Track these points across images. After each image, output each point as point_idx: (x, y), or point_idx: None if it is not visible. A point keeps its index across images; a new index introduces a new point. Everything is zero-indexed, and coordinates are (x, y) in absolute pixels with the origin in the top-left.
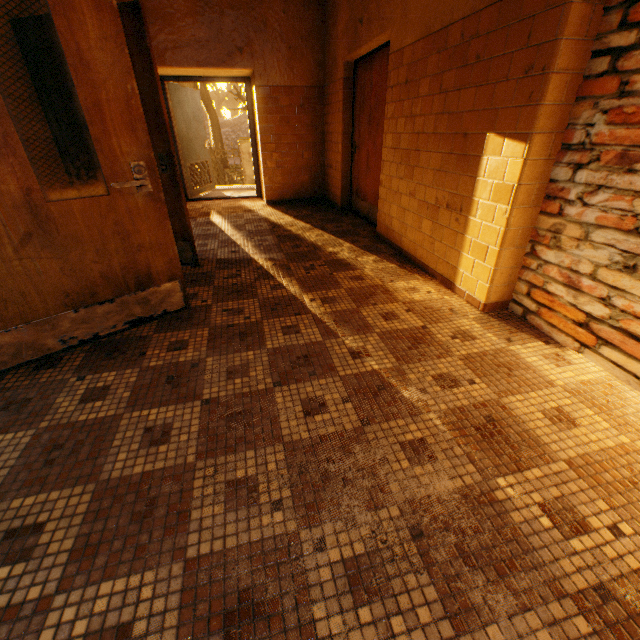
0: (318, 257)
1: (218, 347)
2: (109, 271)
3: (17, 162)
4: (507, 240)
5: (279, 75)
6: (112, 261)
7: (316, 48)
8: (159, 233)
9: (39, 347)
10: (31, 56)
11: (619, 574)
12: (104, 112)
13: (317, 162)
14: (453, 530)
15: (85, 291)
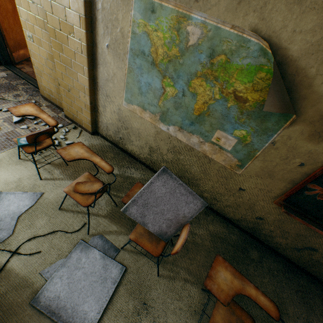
0: None
1: None
2: None
3: None
4: None
5: None
6: None
7: None
8: None
9: (27, 56)
10: None
11: None
12: None
13: None
14: None
15: None
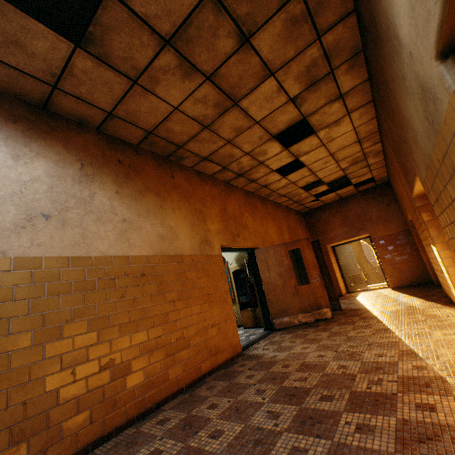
0: (398, 305)
1: (339, 325)
2: (309, 303)
3: (293, 279)
4: (452, 280)
5: (382, 231)
6: (310, 300)
7: (398, 216)
8: (322, 293)
9: (294, 322)
10: (294, 256)
11: (418, 349)
12: (309, 266)
13: (418, 263)
14: (379, 344)
15: (304, 308)
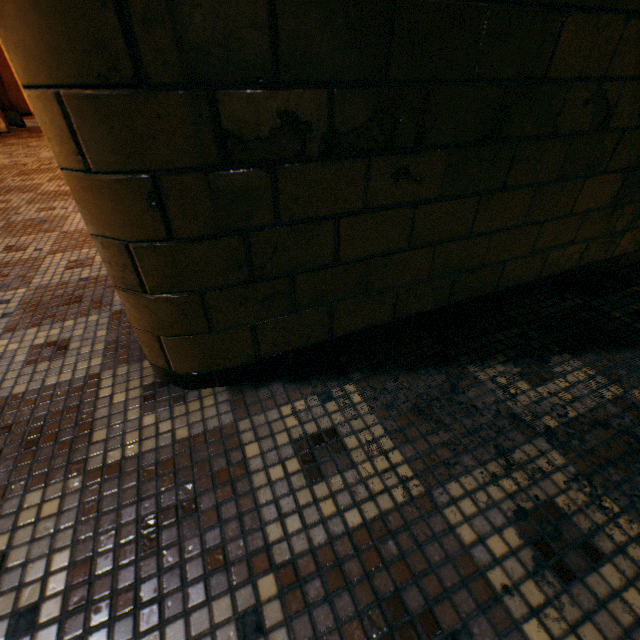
0: None
1: (20, 139)
2: None
3: None
4: None
5: None
6: None
7: None
8: None
9: None
10: None
11: None
12: None
13: None
14: None
15: None
